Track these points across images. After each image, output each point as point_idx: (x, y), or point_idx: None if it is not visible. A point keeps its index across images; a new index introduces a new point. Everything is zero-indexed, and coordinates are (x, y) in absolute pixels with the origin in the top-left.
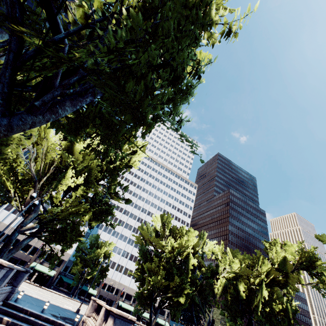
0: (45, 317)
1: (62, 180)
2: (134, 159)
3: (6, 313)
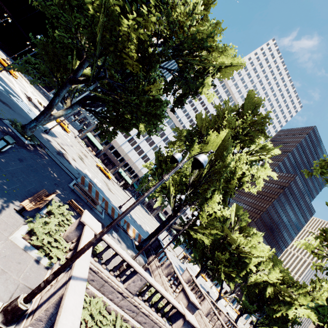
0: None
1: (209, 199)
2: (259, 172)
3: None
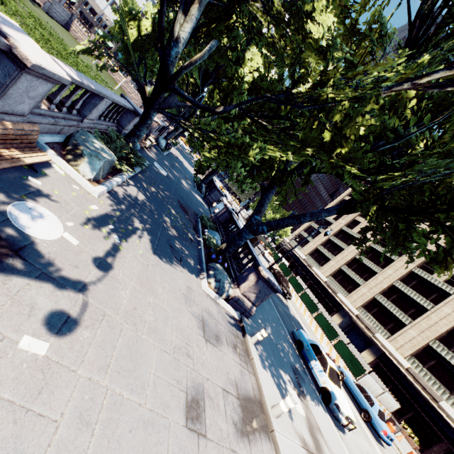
0: None
1: None
2: None
3: None
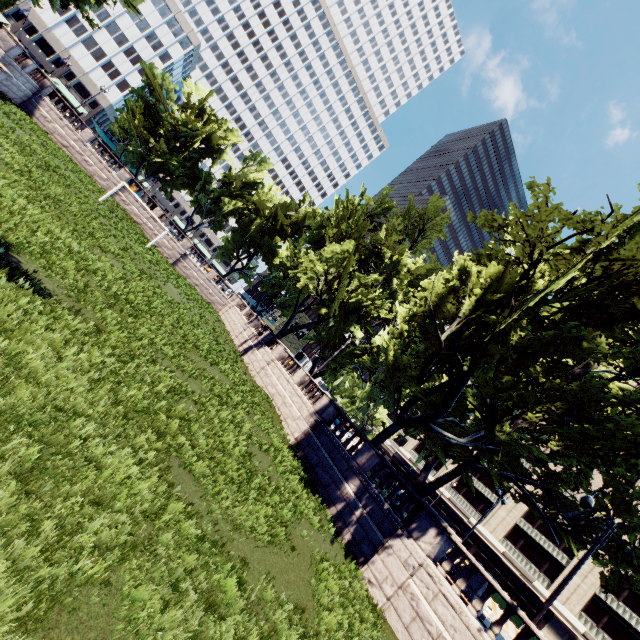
0: None
1: None
2: None
3: None
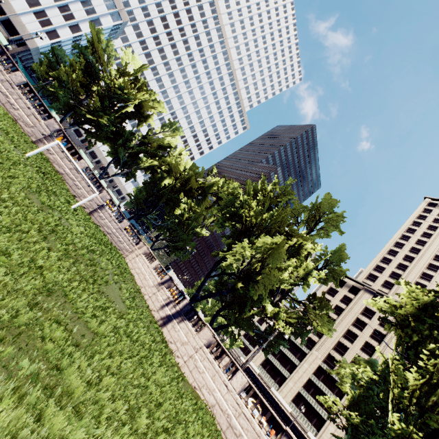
0: None
1: None
2: None
3: None
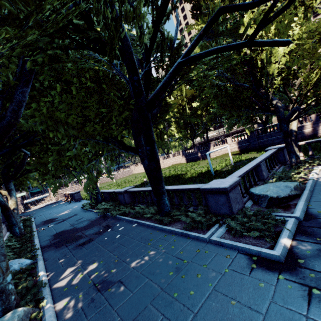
0: (38, 199)
1: None
2: None
3: (27, 204)
